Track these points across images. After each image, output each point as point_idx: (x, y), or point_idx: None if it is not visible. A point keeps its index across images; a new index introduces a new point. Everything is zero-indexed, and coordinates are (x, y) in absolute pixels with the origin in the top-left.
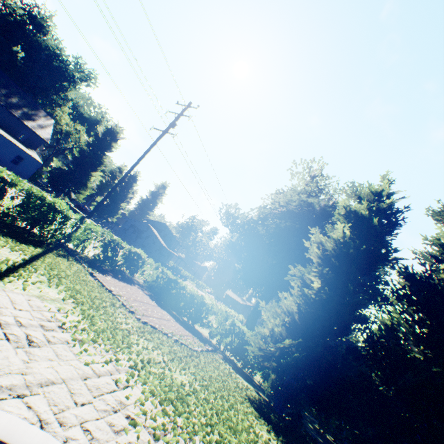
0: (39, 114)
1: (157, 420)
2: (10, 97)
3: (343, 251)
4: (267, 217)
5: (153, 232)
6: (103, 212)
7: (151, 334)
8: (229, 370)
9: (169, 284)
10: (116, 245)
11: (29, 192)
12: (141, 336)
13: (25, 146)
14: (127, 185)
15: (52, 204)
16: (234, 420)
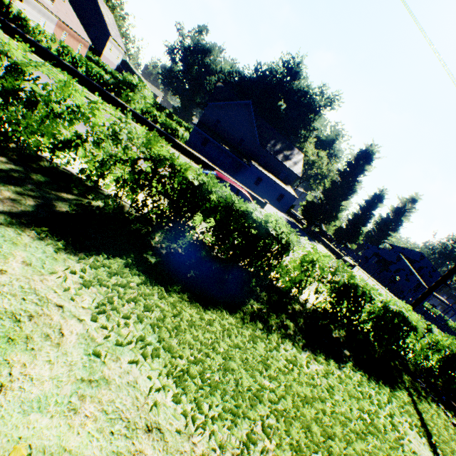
0: (292, 152)
1: None
2: (275, 145)
3: None
4: None
5: (406, 266)
6: (342, 237)
7: None
8: None
9: None
10: None
11: (384, 305)
12: None
13: (284, 184)
14: (370, 206)
15: (403, 316)
16: None
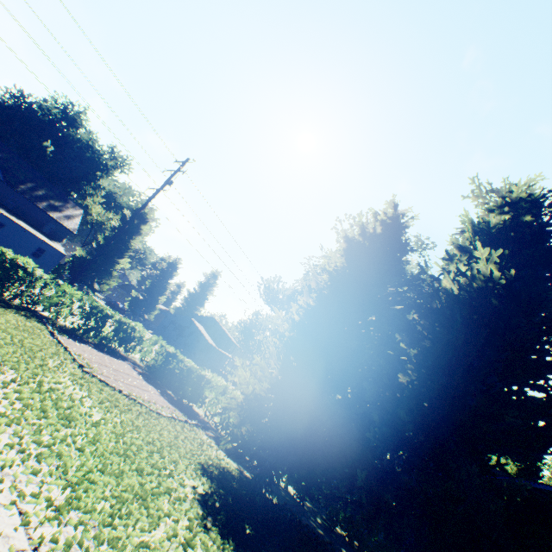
0: (67, 204)
1: (1, 410)
2: (37, 190)
3: (335, 284)
4: (310, 285)
5: (197, 328)
6: (138, 308)
7: (91, 382)
8: (205, 442)
9: (167, 359)
10: (100, 312)
11: None
12: (70, 378)
13: (49, 238)
14: (166, 274)
15: (14, 260)
16: (141, 455)
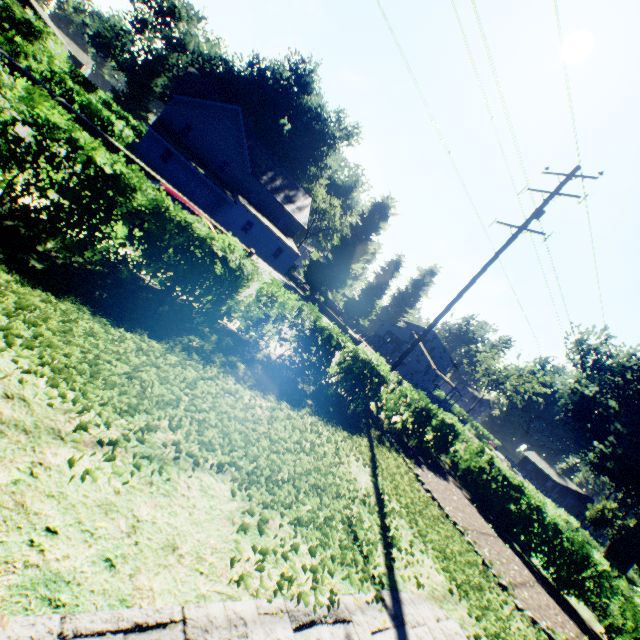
0: (298, 194)
1: None
2: (275, 180)
3: None
4: None
5: (418, 345)
6: (354, 312)
7: None
8: None
9: (505, 490)
10: (428, 414)
11: (354, 355)
12: None
13: (284, 236)
14: (386, 275)
15: (374, 367)
16: None
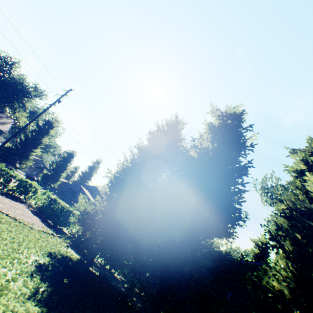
0: (2, 116)
1: None
2: None
3: (141, 155)
4: None
5: (84, 192)
6: (47, 180)
7: None
8: (61, 244)
9: (50, 202)
10: (7, 174)
11: None
12: None
13: None
14: (66, 160)
15: None
16: (3, 242)
